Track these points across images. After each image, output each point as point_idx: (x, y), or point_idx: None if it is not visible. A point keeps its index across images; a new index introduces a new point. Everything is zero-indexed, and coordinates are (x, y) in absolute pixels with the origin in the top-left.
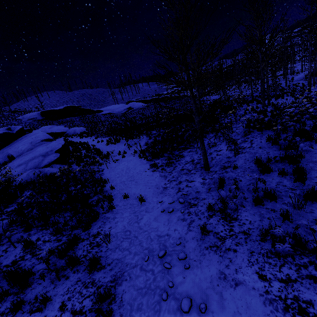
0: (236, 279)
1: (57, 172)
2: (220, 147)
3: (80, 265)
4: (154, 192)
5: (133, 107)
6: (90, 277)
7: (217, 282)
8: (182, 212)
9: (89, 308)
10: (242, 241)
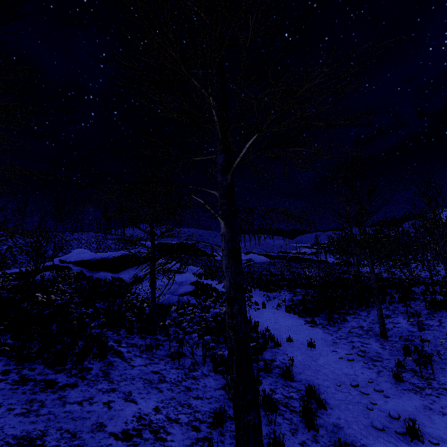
0: (442, 411)
1: (195, 303)
2: (396, 320)
3: (271, 374)
4: (322, 343)
5: (254, 259)
6: (286, 382)
7: (423, 410)
8: (365, 362)
9: (298, 397)
10: (445, 393)
